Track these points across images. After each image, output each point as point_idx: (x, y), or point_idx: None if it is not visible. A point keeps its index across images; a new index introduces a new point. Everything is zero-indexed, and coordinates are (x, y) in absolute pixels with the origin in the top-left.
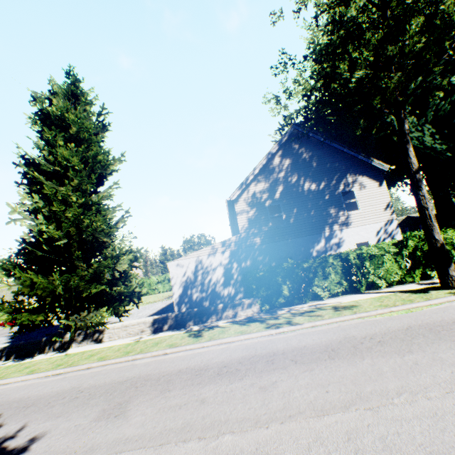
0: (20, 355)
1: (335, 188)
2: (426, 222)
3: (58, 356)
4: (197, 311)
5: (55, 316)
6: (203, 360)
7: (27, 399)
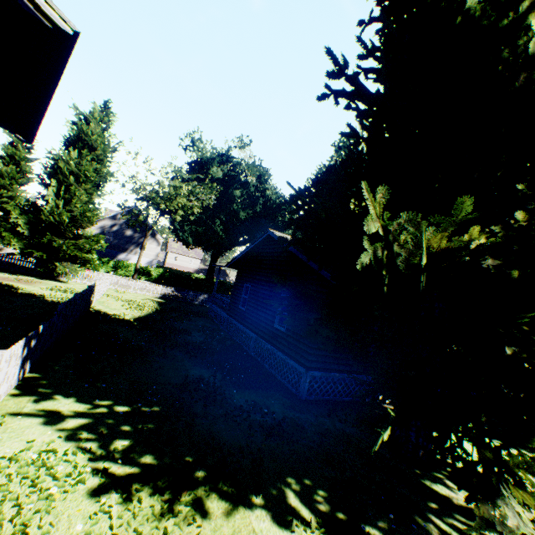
0: None
1: (140, 239)
2: (138, 261)
3: None
4: None
5: None
6: None
7: None
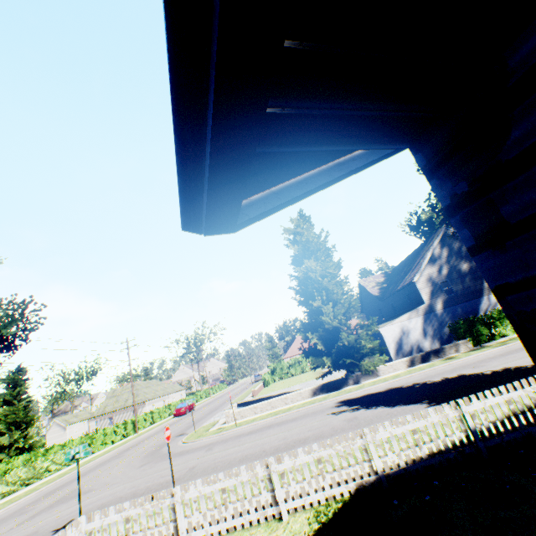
0: (329, 390)
1: None
2: None
3: (366, 383)
4: (433, 350)
5: (337, 365)
6: (482, 358)
7: (411, 381)
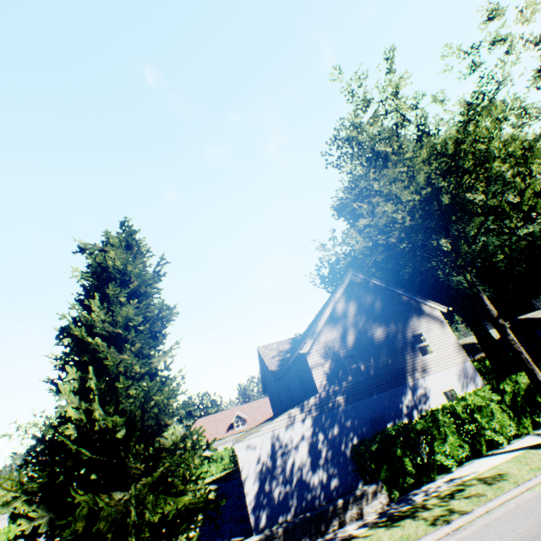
0: None
1: (404, 332)
2: (525, 365)
3: None
4: (311, 516)
5: None
6: None
7: None
